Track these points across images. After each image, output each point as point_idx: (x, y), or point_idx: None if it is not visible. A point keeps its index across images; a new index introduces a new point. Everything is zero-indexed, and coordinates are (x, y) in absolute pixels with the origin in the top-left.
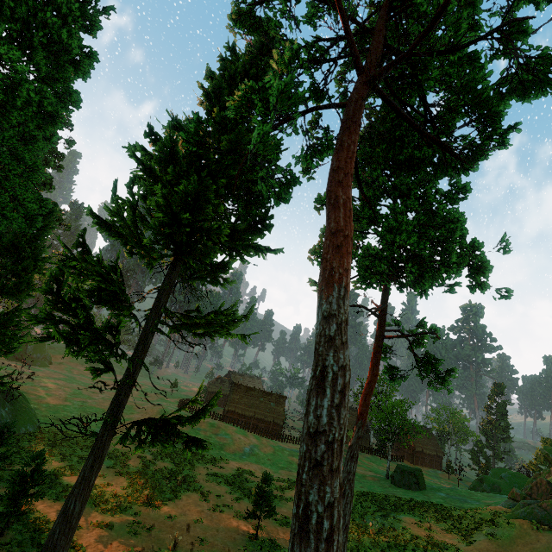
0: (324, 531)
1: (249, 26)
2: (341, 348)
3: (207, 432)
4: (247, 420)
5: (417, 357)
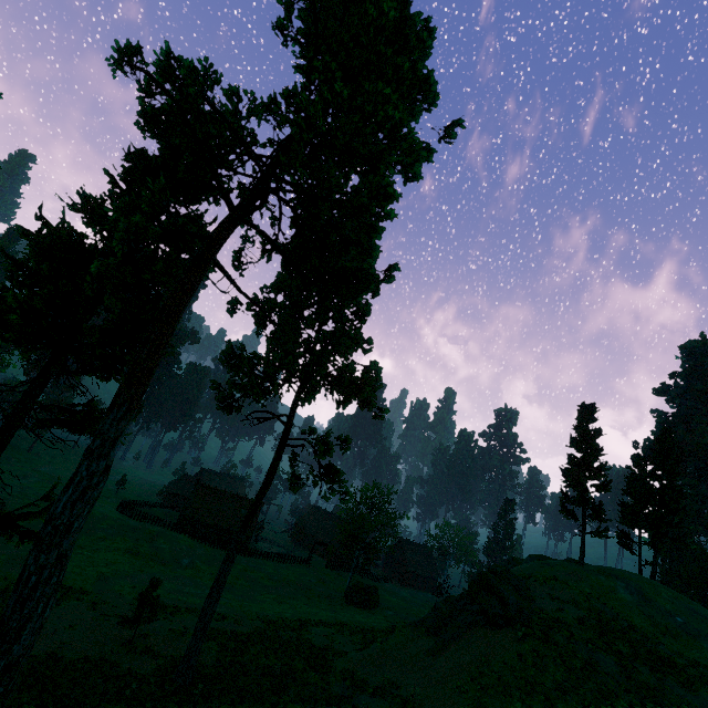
0: (31, 583)
1: (154, 130)
2: (97, 459)
3: (140, 540)
4: (207, 529)
5: (321, 467)
